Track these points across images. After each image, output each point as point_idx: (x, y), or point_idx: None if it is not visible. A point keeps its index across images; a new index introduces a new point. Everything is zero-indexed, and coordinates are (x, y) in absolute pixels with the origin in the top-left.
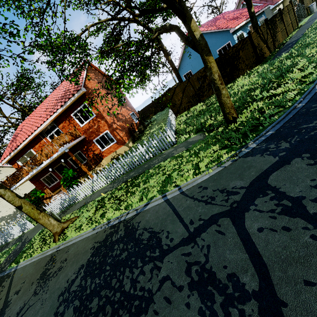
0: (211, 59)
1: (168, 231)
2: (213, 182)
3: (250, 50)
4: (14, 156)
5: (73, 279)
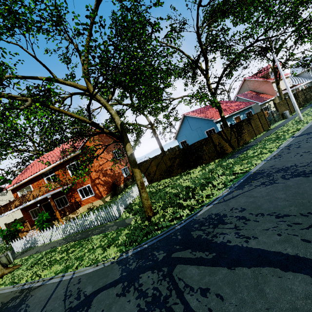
0: (136, 170)
1: None
2: (87, 278)
3: (212, 146)
4: (16, 187)
5: None
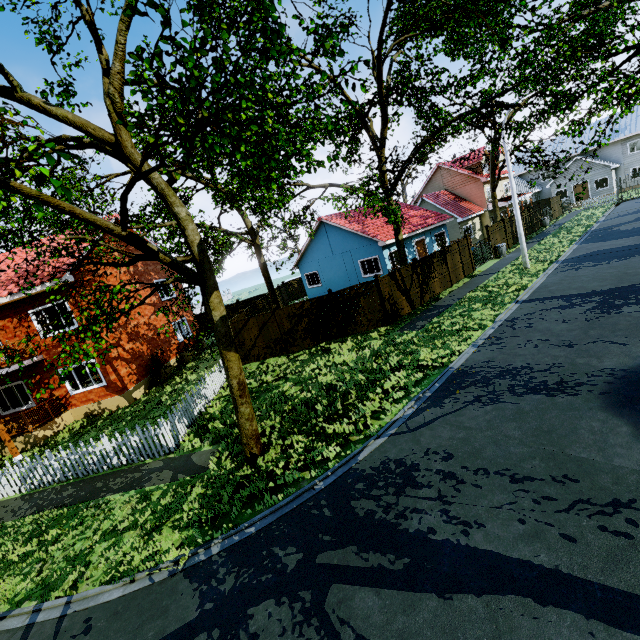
0: (231, 356)
1: None
2: (109, 618)
3: (376, 300)
4: None
5: None
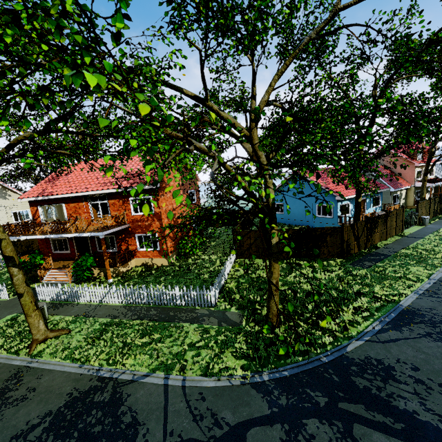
0: (276, 266)
1: (148, 428)
2: (213, 396)
3: (338, 240)
4: (39, 199)
5: (35, 424)
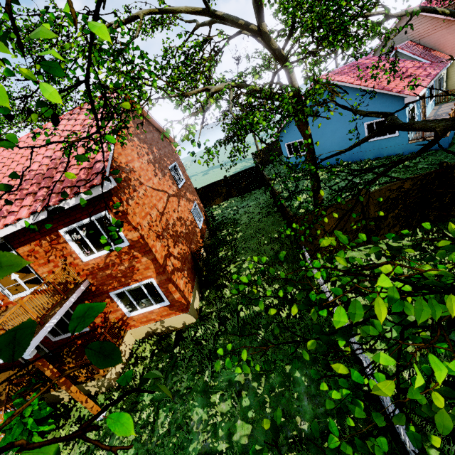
0: None
1: None
2: None
3: None
4: None
5: None
